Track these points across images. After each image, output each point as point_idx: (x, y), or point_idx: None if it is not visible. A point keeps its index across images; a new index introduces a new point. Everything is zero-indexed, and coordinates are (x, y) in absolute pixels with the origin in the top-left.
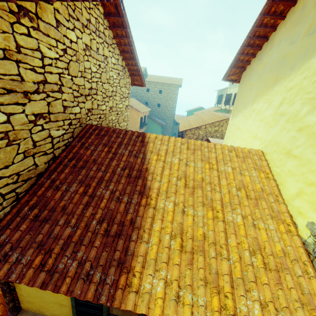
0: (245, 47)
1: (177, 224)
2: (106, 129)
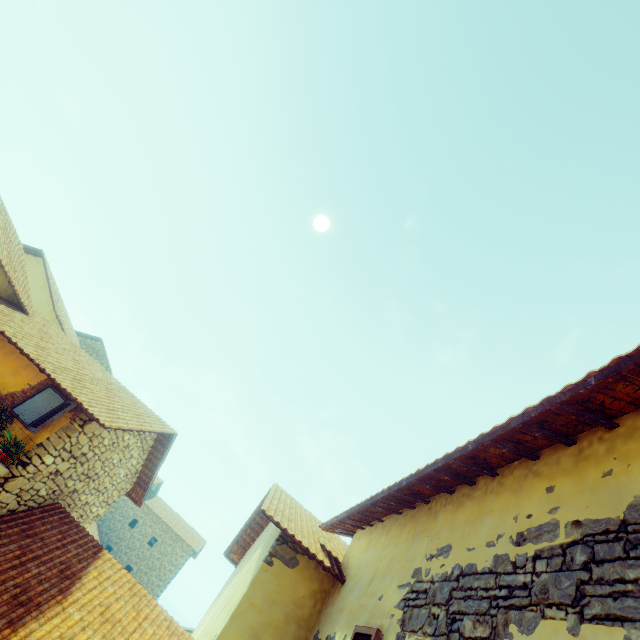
0: (247, 526)
1: (72, 632)
2: (73, 519)
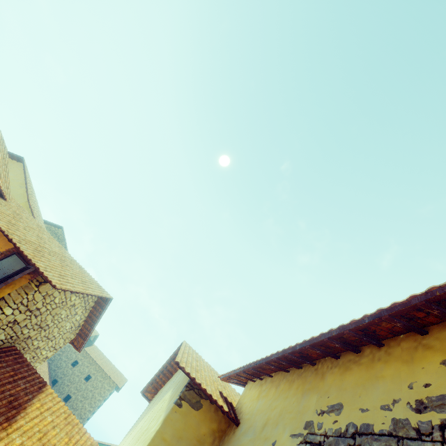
0: (160, 372)
1: None
2: (25, 360)
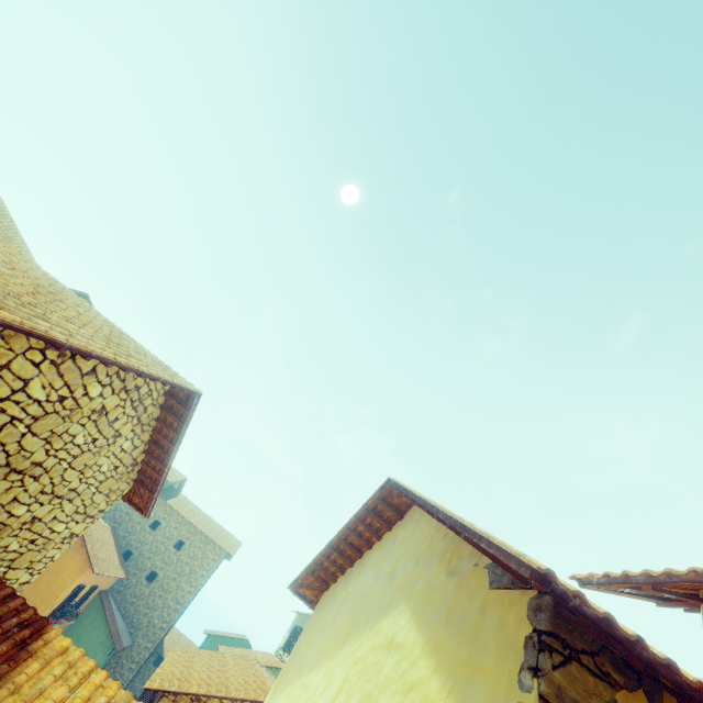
0: (332, 549)
1: None
2: None
